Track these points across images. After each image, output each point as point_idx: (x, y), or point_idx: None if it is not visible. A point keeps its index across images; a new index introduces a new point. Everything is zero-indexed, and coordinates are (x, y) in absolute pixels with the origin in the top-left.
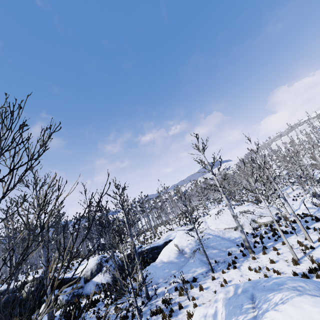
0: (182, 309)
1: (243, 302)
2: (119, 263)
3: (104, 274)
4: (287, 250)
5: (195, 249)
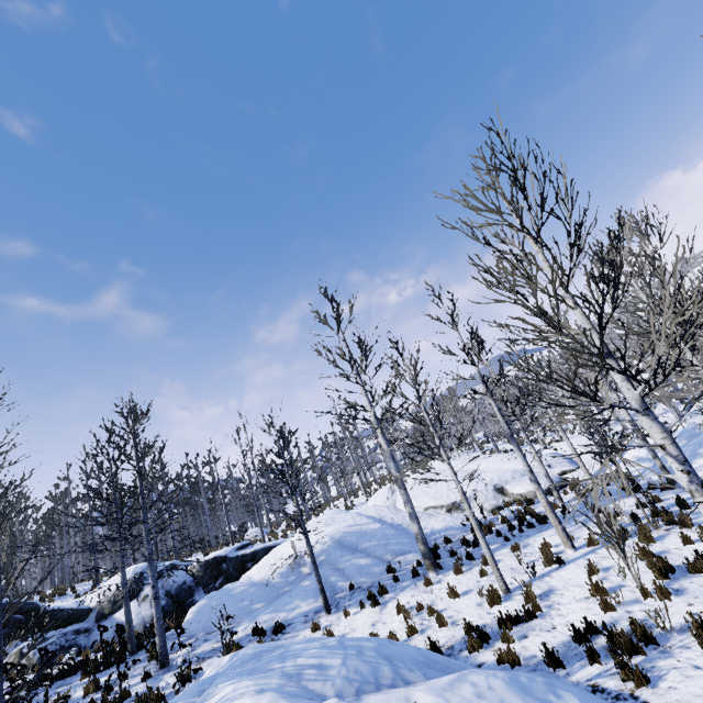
0: None
1: (180, 699)
2: (184, 581)
3: (141, 605)
4: (511, 564)
5: (325, 555)
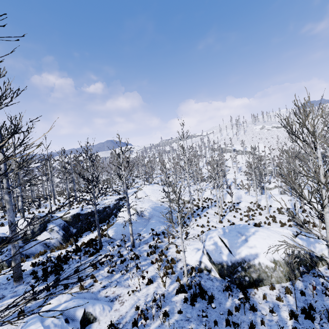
0: (167, 250)
1: (236, 234)
2: (64, 223)
3: (51, 233)
4: (211, 216)
5: (152, 213)
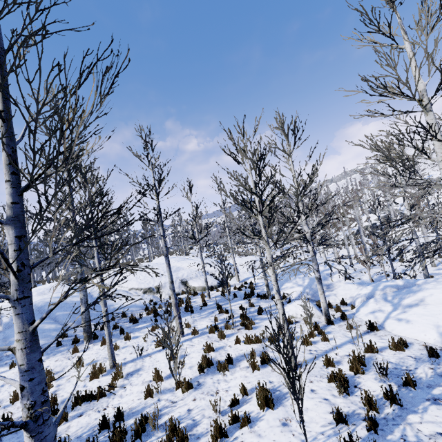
0: None
1: None
2: None
3: None
4: (141, 342)
5: None
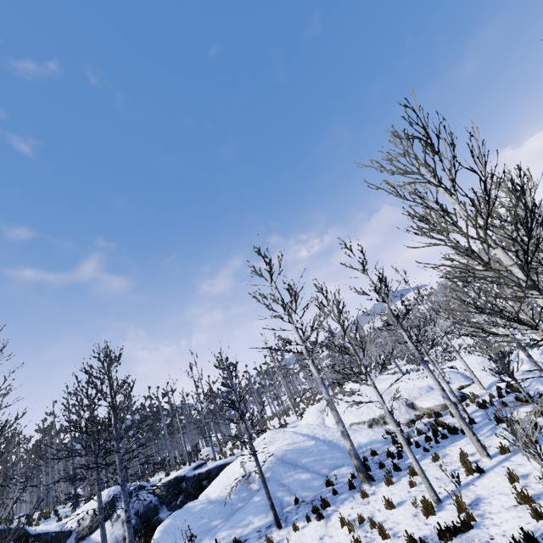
0: None
1: None
2: (150, 501)
3: (114, 525)
4: (435, 474)
5: (270, 471)
